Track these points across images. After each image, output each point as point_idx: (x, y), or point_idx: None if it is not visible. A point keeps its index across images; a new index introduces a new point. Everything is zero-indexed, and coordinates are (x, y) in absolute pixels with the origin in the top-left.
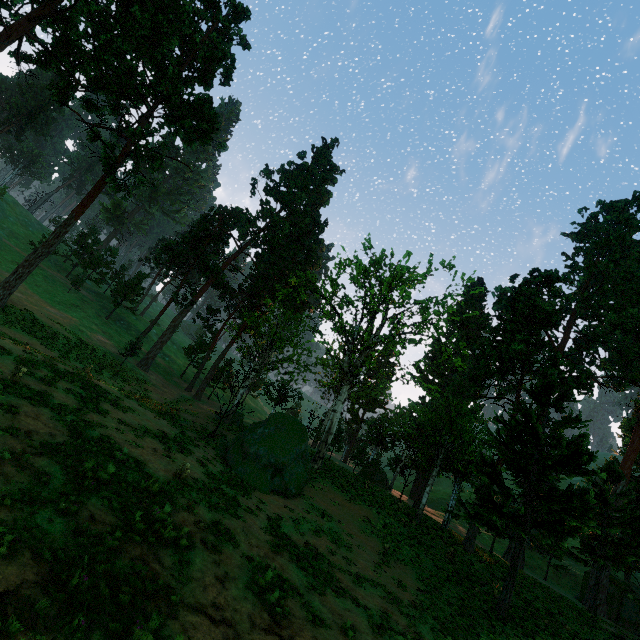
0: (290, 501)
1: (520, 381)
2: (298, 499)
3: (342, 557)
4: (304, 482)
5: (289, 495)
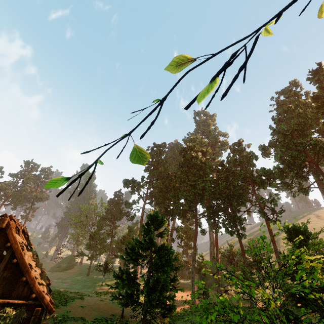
0: (58, 272)
1: (113, 221)
2: (62, 272)
3: (55, 275)
4: (66, 268)
5: (59, 271)
